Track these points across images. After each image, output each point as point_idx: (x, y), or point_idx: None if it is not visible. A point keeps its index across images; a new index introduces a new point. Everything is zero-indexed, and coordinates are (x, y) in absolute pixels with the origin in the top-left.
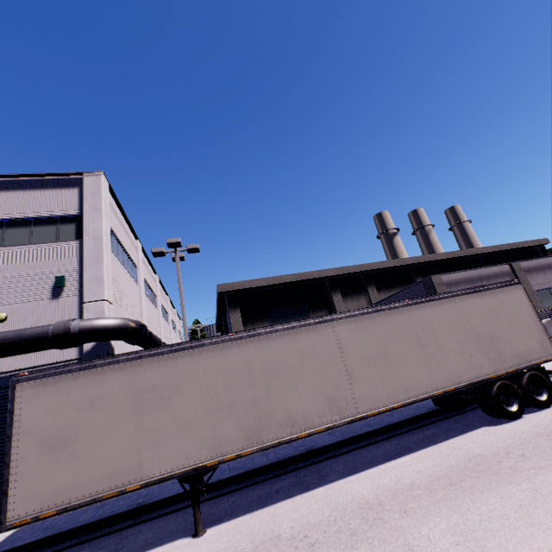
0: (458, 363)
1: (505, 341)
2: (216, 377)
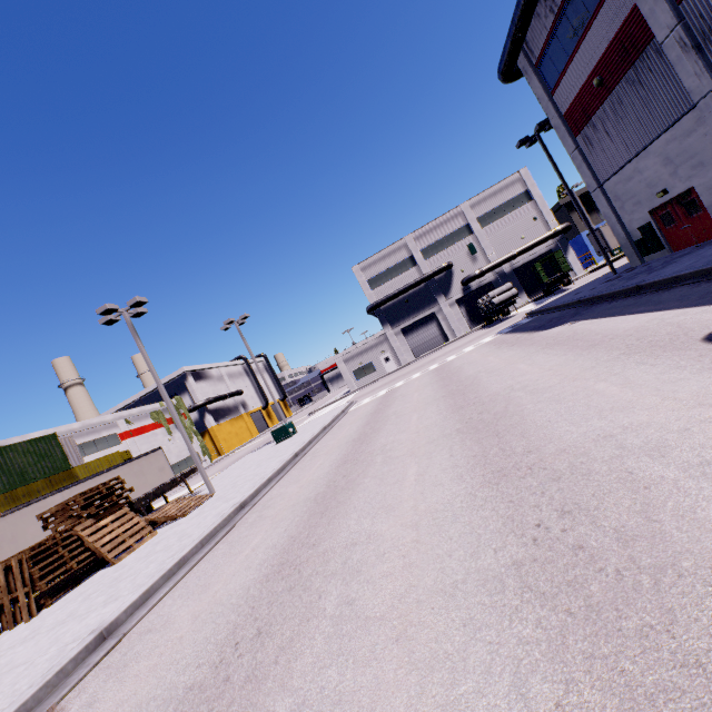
0: None
1: None
2: None
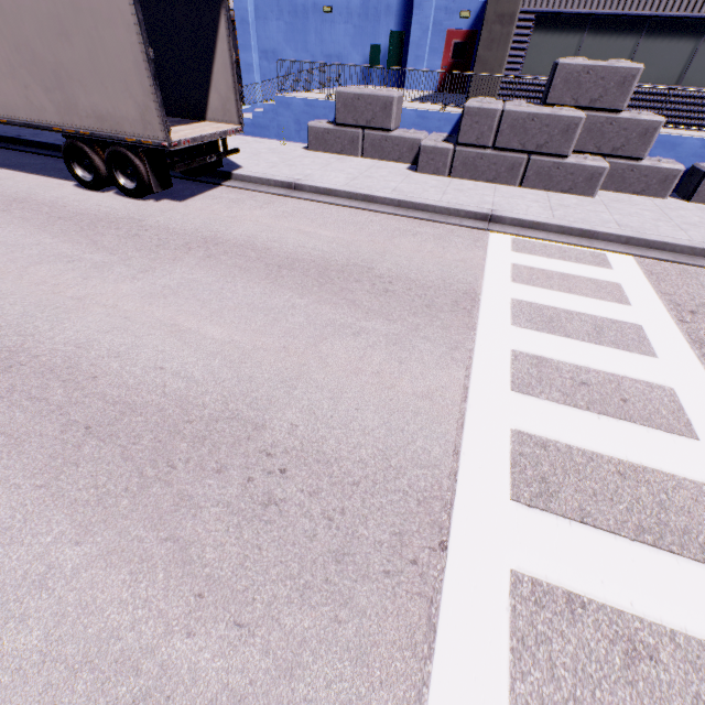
0: (11, 91)
1: (80, 86)
2: None
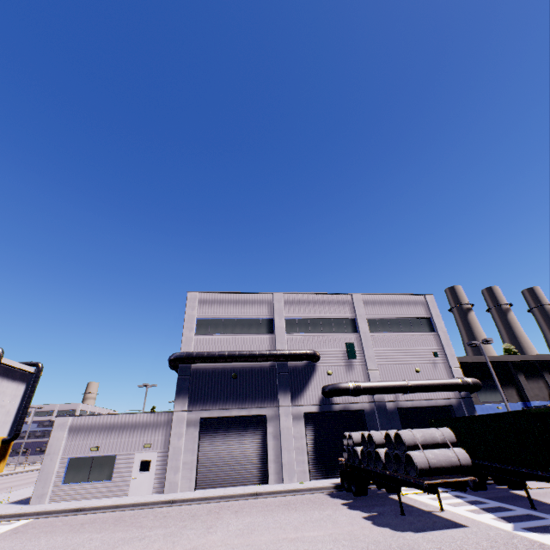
0: None
1: None
2: None
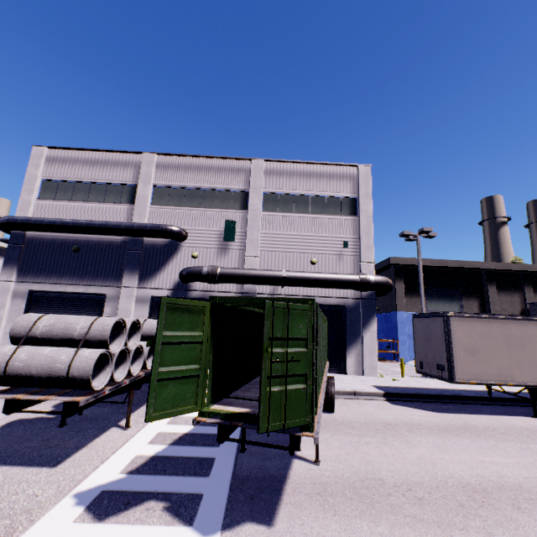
0: None
1: None
2: None
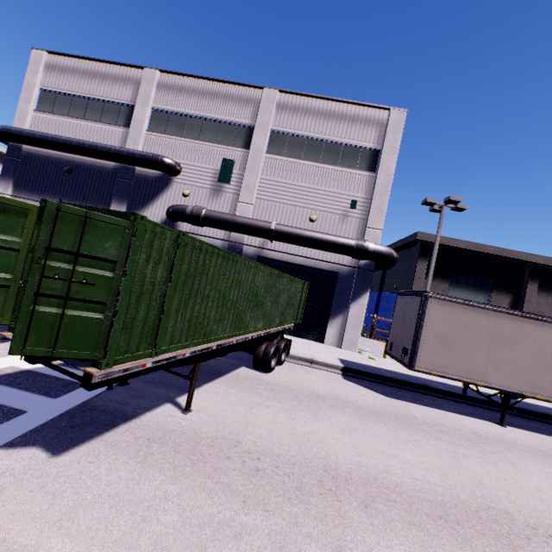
0: None
1: None
2: (547, 346)
